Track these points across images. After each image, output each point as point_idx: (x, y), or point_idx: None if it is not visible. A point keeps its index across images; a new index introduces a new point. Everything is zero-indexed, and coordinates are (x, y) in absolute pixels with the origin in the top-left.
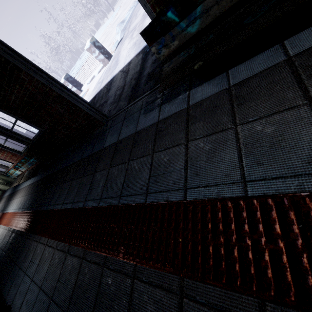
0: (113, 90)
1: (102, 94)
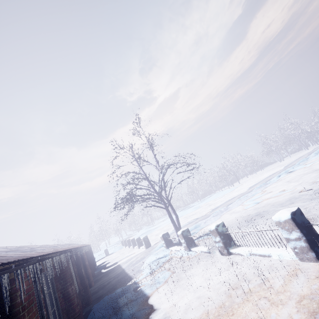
0: (111, 275)
1: (116, 269)
